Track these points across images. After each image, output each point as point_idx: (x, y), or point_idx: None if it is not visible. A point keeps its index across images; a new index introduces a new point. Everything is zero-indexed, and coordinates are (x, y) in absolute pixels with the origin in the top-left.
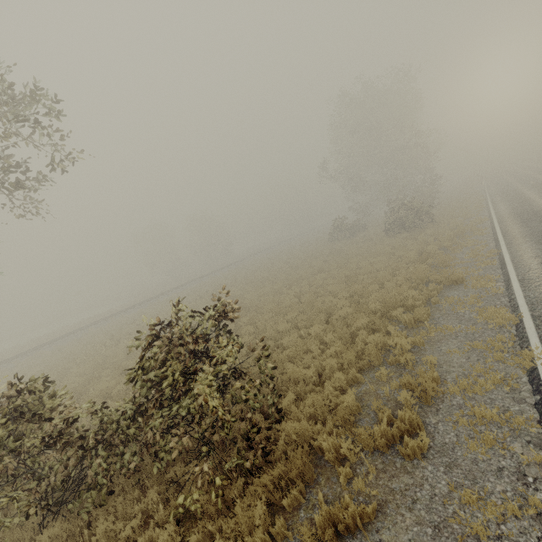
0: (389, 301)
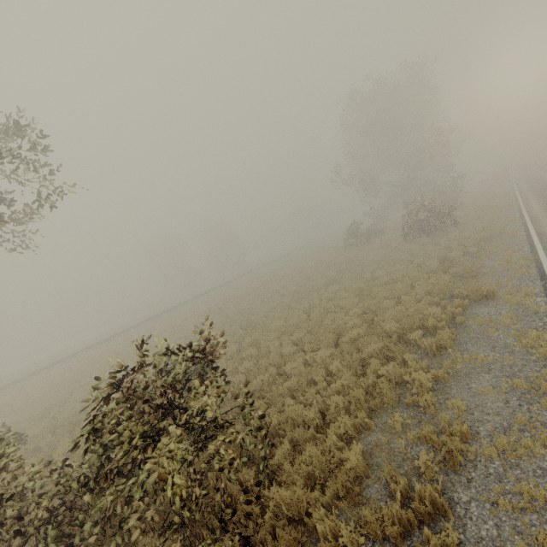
0: (405, 321)
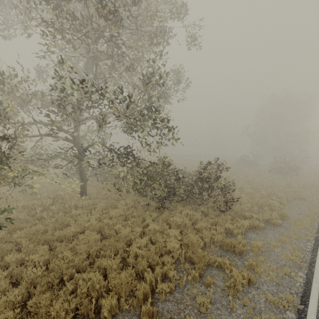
0: (270, 193)
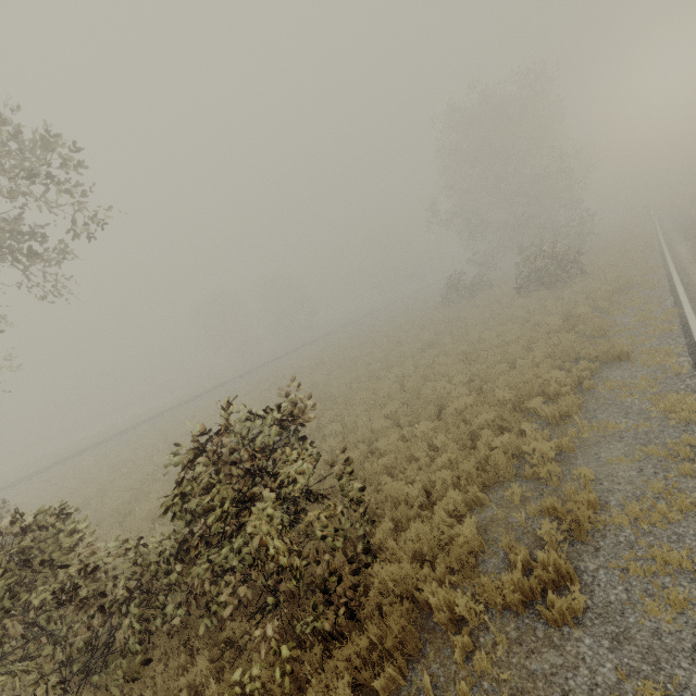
0: (522, 387)
